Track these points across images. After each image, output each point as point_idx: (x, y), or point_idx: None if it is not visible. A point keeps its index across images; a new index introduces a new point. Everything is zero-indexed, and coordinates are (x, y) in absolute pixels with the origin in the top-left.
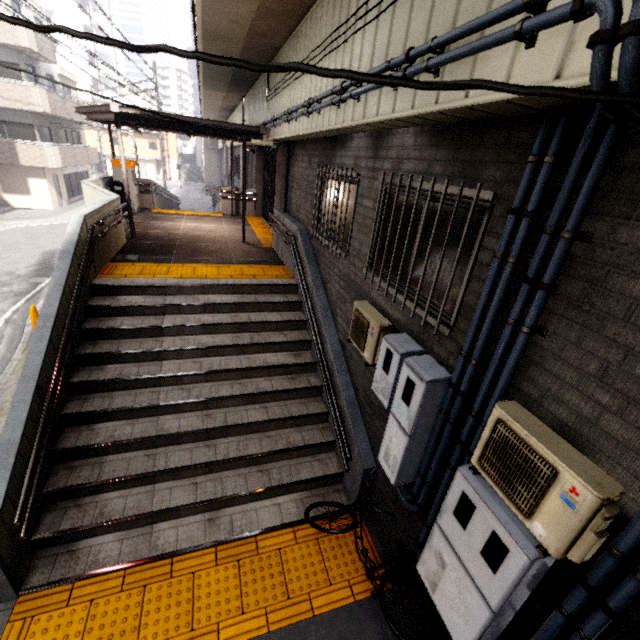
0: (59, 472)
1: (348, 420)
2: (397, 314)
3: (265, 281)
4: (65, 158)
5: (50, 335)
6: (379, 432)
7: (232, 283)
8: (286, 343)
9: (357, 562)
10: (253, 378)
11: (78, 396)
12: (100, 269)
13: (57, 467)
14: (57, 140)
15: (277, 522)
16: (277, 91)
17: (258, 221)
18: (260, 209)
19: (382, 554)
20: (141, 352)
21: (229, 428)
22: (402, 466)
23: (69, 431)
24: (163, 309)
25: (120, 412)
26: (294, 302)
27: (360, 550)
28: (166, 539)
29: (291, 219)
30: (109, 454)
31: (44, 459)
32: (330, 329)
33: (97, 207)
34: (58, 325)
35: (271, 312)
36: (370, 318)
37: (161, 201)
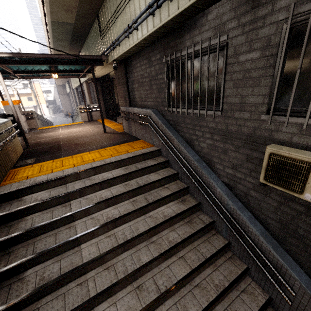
0: None
1: (271, 254)
2: None
3: (137, 152)
4: None
5: None
6: None
7: (115, 160)
8: (173, 194)
9: None
10: (160, 232)
11: None
12: (3, 177)
13: None
14: None
15: None
16: (110, 25)
17: (106, 120)
18: (104, 114)
19: None
20: (58, 246)
21: (165, 295)
22: None
23: None
24: (67, 196)
25: None
26: (164, 162)
27: None
28: None
29: (139, 108)
30: None
31: None
32: (211, 175)
33: None
34: None
35: (150, 173)
36: None
37: (42, 123)
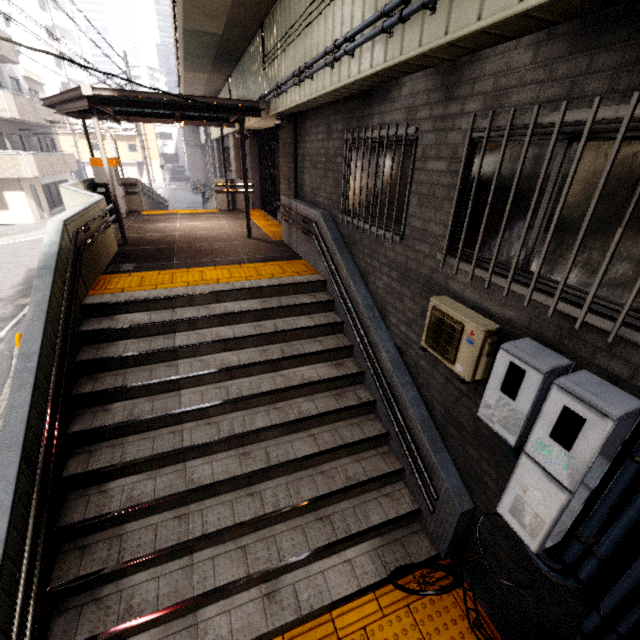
0: (67, 556)
1: (425, 447)
2: (507, 311)
3: (287, 280)
4: (41, 166)
5: (34, 379)
6: (478, 465)
7: (250, 286)
8: (324, 352)
9: (466, 635)
10: (291, 399)
11: (81, 448)
12: (91, 284)
13: (64, 549)
14: (30, 148)
15: (353, 587)
16: (277, 52)
17: (258, 214)
18: (258, 201)
19: (494, 618)
20: (153, 383)
21: (274, 469)
22: (552, 529)
23: (74, 497)
24: (173, 326)
25: (136, 464)
26: (325, 301)
27: (472, 622)
28: (217, 632)
29: (307, 205)
30: (129, 521)
31: (43, 552)
32: (381, 332)
33: (79, 210)
34: (44, 364)
35: (299, 316)
36: (466, 320)
37: (149, 202)
